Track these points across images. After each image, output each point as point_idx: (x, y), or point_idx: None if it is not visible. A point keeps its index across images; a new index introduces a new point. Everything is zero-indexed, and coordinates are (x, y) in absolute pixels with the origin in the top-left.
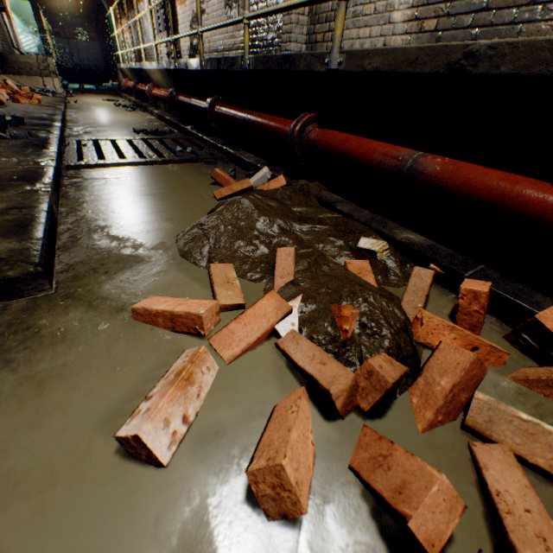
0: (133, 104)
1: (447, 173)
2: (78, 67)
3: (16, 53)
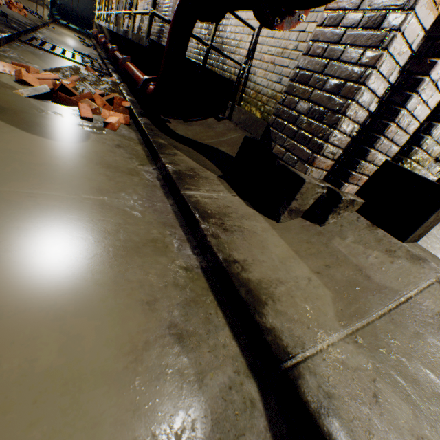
0: (92, 45)
1: (137, 74)
2: (74, 12)
3: None
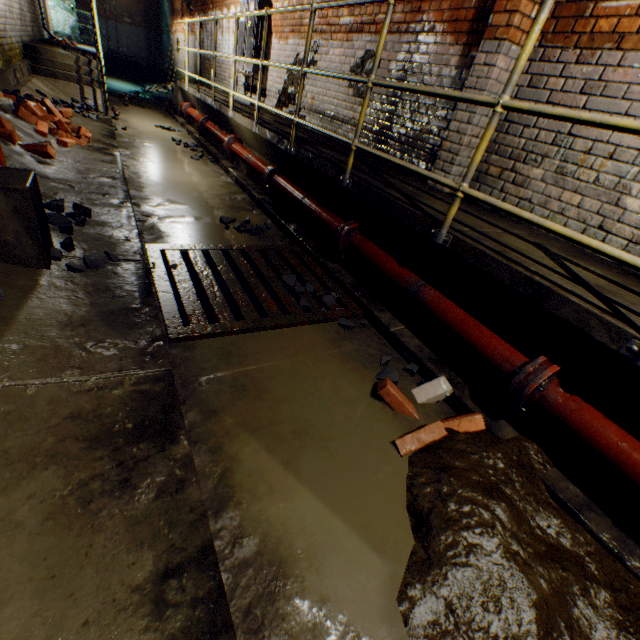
0: (197, 144)
1: None
2: (113, 54)
3: (45, 34)
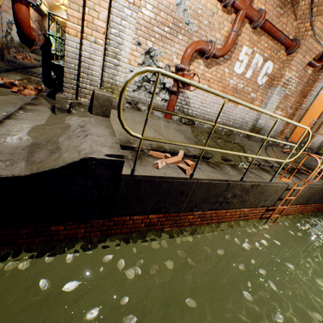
0: None
1: None
2: None
3: None
